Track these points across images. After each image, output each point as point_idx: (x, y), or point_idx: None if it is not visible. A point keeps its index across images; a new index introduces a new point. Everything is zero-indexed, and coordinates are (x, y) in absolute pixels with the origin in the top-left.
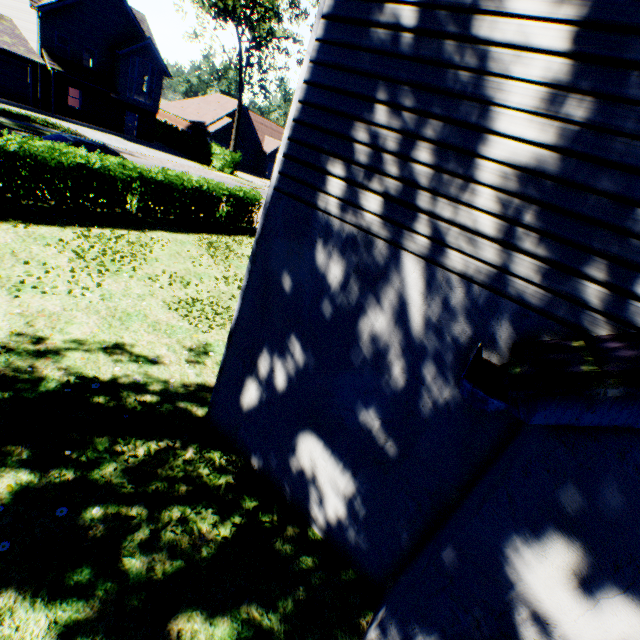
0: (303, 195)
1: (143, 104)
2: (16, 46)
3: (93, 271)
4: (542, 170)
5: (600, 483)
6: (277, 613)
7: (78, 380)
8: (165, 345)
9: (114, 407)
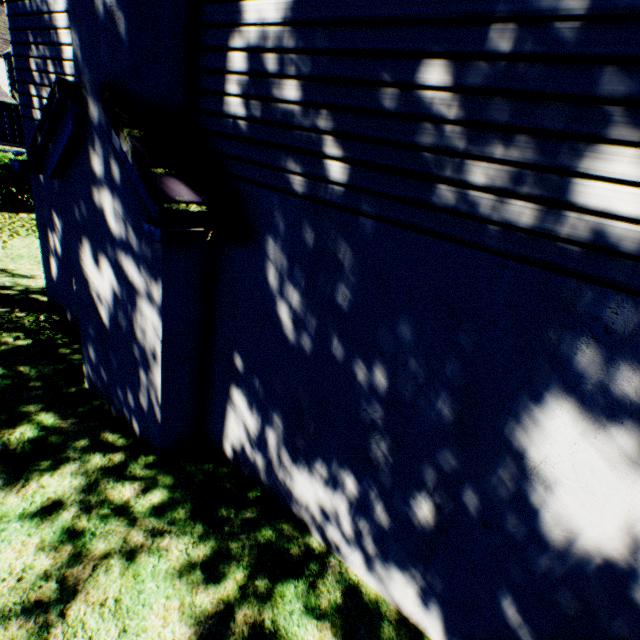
0: (31, 115)
1: None
2: None
3: (6, 236)
4: None
5: (79, 199)
6: (38, 370)
7: None
8: (43, 271)
9: None
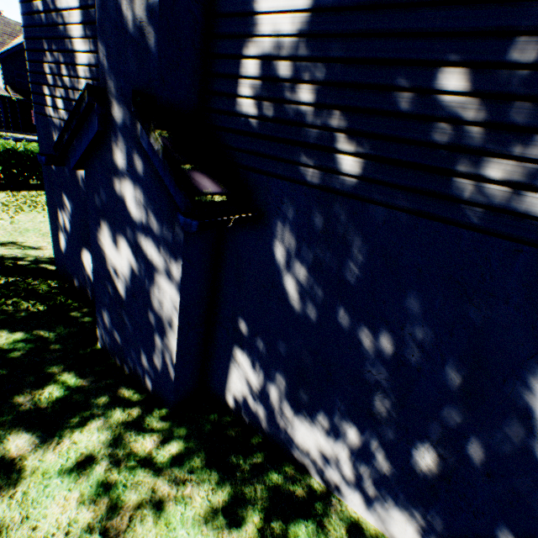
0: (43, 111)
1: None
2: None
3: (12, 212)
4: (92, 64)
5: (99, 188)
6: (56, 333)
7: None
8: (47, 242)
9: None
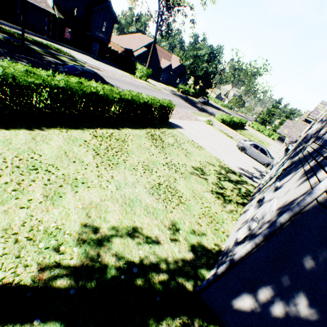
0: None
1: (102, 38)
2: (41, 3)
3: (106, 165)
4: None
5: None
6: None
7: (124, 264)
8: (156, 226)
9: (148, 289)
